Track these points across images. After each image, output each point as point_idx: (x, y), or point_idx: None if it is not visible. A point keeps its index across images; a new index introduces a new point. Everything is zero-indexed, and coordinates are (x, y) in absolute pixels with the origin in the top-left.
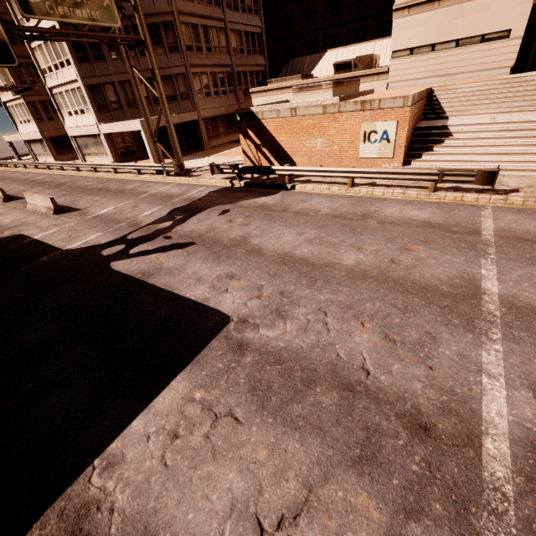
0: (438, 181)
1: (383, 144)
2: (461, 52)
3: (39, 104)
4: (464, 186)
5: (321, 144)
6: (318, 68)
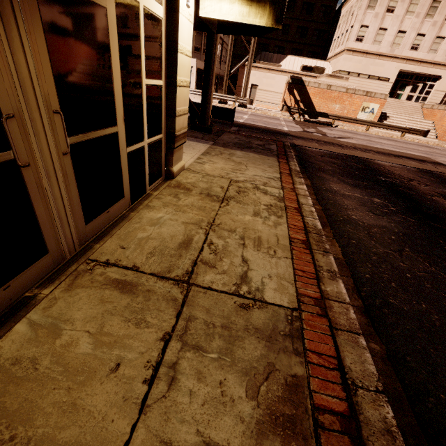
0: (407, 132)
1: (370, 114)
2: (369, 81)
3: None
4: (408, 137)
5: (338, 108)
6: (283, 64)
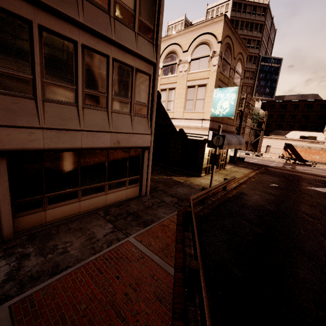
0: None
1: None
2: None
3: None
4: None
5: (317, 157)
6: (288, 135)
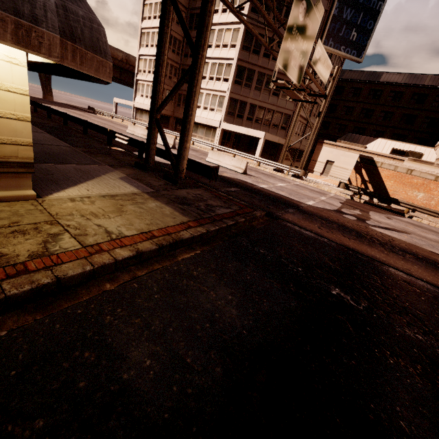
0: None
1: None
2: None
3: (166, 91)
4: None
5: (421, 197)
6: (370, 145)
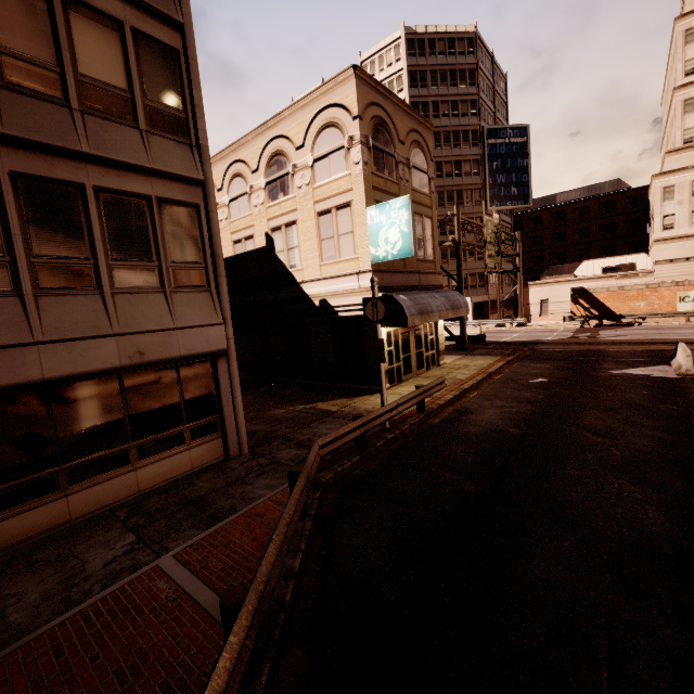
0: None
1: None
2: None
3: None
4: None
5: (643, 305)
6: (578, 271)
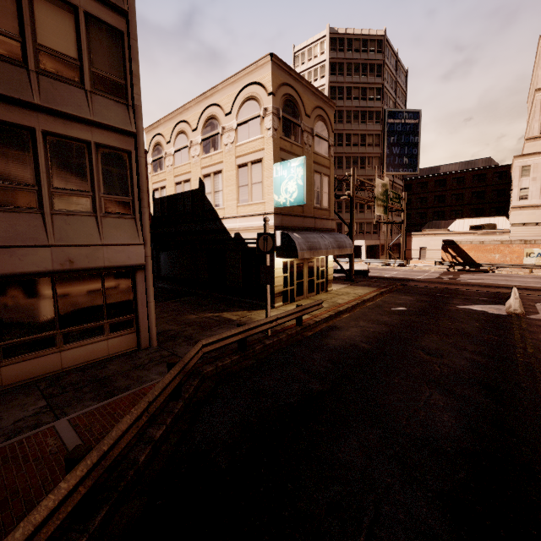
0: None
1: (538, 258)
2: None
3: None
4: None
5: (498, 257)
6: (452, 226)
